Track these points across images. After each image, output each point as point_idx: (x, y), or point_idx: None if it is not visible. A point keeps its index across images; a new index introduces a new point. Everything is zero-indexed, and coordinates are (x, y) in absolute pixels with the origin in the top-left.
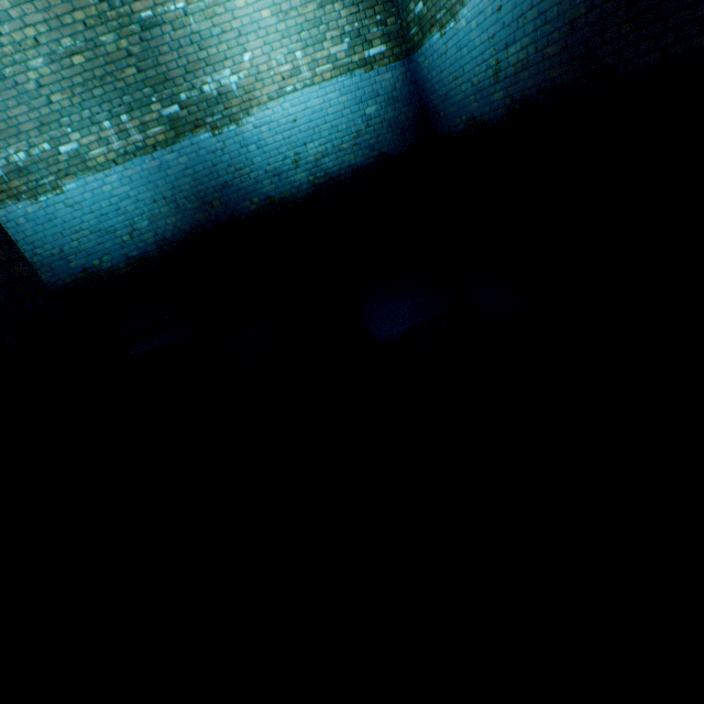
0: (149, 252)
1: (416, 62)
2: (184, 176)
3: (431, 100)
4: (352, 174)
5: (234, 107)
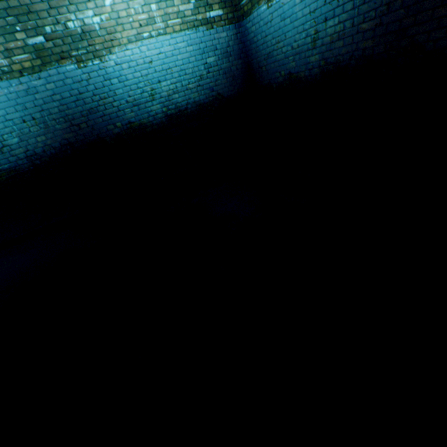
0: (20, 165)
1: (244, 26)
2: (52, 100)
3: (256, 57)
4: (196, 108)
5: (97, 44)
